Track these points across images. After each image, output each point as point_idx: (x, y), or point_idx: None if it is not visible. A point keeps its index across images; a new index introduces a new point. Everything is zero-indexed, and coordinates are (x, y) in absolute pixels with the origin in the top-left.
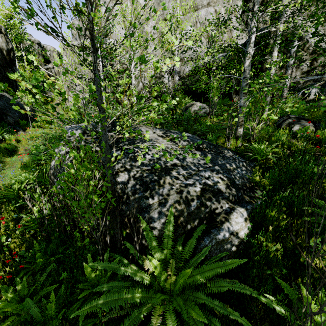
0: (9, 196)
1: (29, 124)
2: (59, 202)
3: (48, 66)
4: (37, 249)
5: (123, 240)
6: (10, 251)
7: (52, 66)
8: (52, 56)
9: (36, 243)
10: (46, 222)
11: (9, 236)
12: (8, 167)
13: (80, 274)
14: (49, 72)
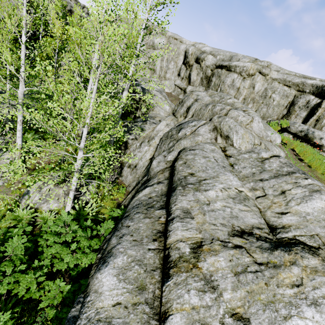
0: None
1: (14, 78)
2: None
3: None
4: None
5: None
6: None
7: None
8: None
9: None
10: None
11: None
12: None
13: None
14: None
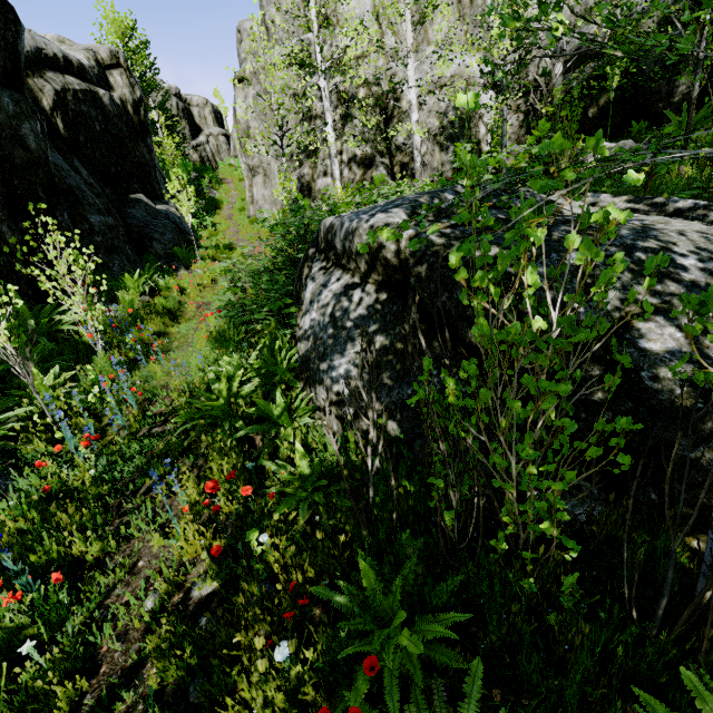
0: (212, 412)
1: (193, 253)
2: (342, 427)
3: (199, 141)
4: (374, 587)
5: (693, 580)
6: (268, 570)
7: (206, 140)
8: (203, 117)
9: (367, 568)
10: (370, 496)
11: (259, 526)
12: (178, 346)
13: (577, 712)
14: (201, 152)
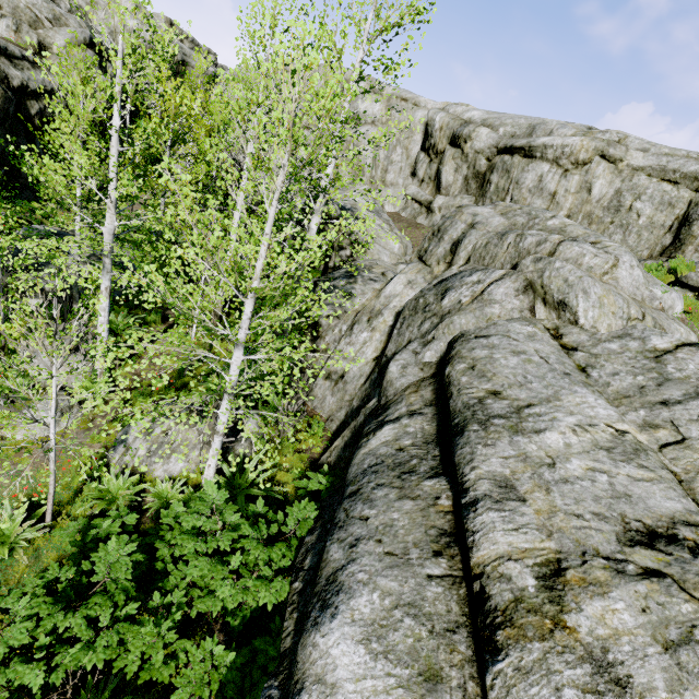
0: None
1: None
2: None
3: None
4: None
5: None
6: None
7: None
8: None
9: None
10: None
11: None
12: None
13: None
14: None
